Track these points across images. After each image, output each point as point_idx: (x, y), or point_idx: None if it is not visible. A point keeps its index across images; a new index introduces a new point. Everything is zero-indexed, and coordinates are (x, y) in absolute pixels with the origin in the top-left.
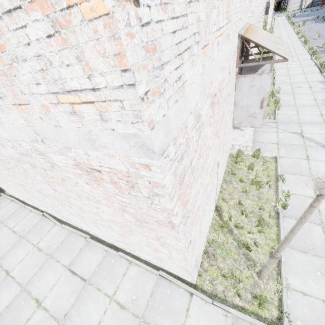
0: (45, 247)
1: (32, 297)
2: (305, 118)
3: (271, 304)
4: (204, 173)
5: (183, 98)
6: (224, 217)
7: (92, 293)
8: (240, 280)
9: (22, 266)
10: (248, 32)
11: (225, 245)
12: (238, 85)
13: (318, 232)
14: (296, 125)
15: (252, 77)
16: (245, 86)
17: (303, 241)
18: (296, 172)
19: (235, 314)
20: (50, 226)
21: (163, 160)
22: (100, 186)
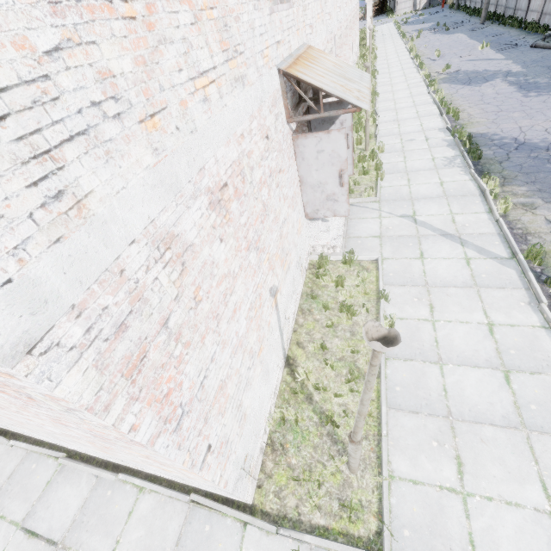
0: None
1: None
2: (419, 191)
3: (368, 511)
4: (227, 322)
5: (86, 227)
6: (297, 375)
7: None
8: (319, 482)
9: None
10: (297, 63)
11: (300, 423)
12: (300, 151)
13: (434, 377)
14: (406, 203)
15: (316, 137)
16: (309, 152)
17: (415, 395)
18: (406, 281)
19: (313, 543)
20: None
21: (35, 361)
22: None
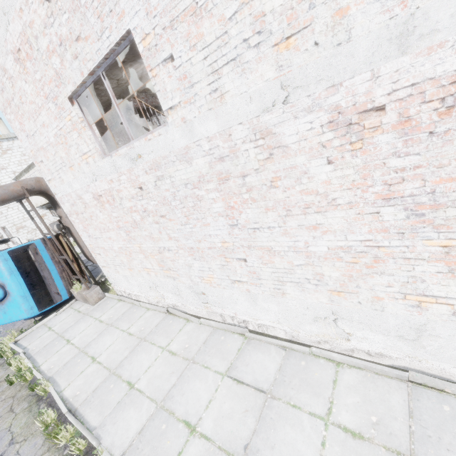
0: (180, 349)
1: (178, 418)
2: None
3: None
4: None
5: None
6: None
7: (284, 412)
8: None
9: (150, 376)
10: None
11: None
12: None
13: None
14: None
15: None
16: None
17: None
18: None
19: None
20: (180, 324)
21: None
22: (359, 153)
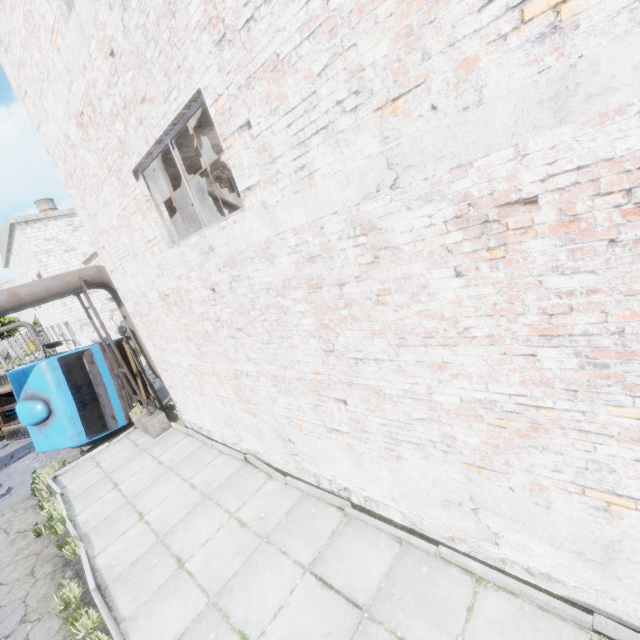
0: (253, 519)
1: (233, 626)
2: None
3: None
4: None
5: None
6: None
7: None
8: None
9: (207, 553)
10: None
11: None
12: None
13: None
14: None
15: None
16: None
17: None
18: None
19: None
20: (259, 480)
21: None
22: (501, 264)
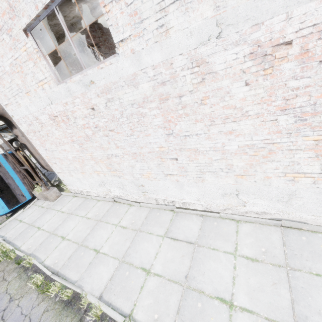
0: (129, 224)
1: (136, 267)
2: None
3: None
4: None
5: None
6: None
7: (208, 253)
8: None
9: (110, 243)
10: None
11: None
12: None
13: None
14: None
15: None
16: None
17: None
18: None
19: None
20: (125, 208)
21: None
22: (269, 77)
